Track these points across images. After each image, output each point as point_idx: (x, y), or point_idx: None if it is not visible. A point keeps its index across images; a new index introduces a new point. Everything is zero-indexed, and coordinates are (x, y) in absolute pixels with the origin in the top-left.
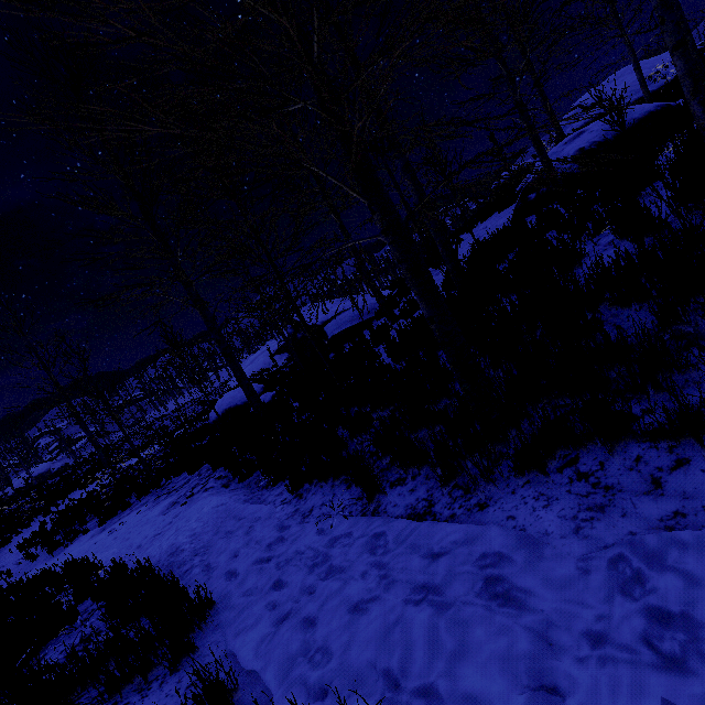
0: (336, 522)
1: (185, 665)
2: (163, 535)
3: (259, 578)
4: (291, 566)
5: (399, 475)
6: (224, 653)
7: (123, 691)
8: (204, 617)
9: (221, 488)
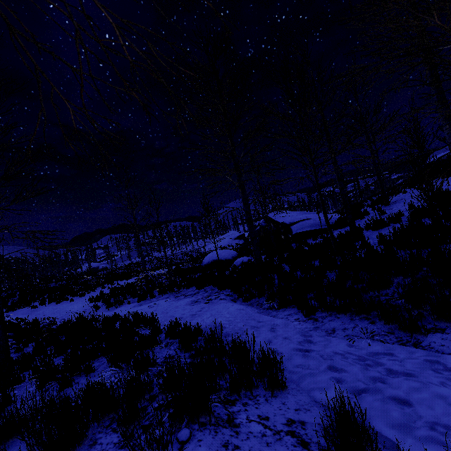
0: (371, 343)
1: (279, 395)
2: (201, 316)
3: (311, 360)
4: (344, 360)
5: (433, 325)
6: (310, 399)
7: (236, 394)
8: (278, 370)
9: (231, 301)
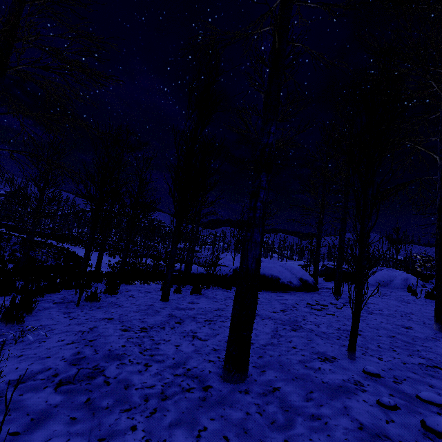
0: None
1: None
2: None
3: None
4: None
5: None
6: None
7: None
8: None
9: None
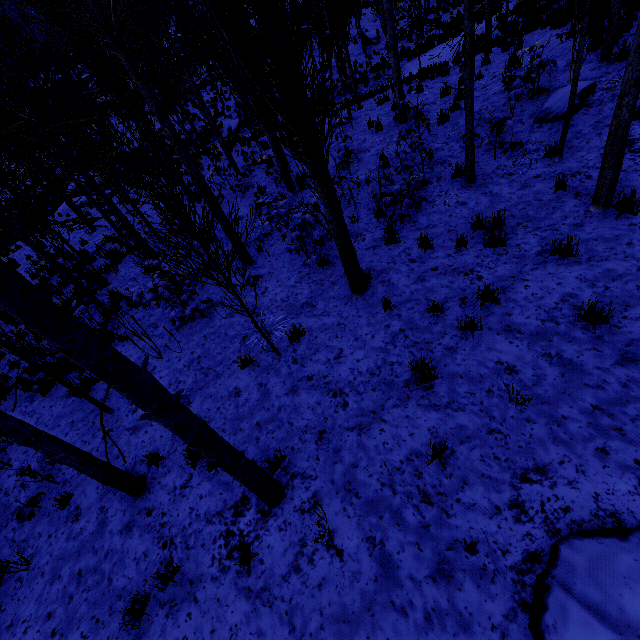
0: None
1: None
2: None
3: None
4: None
5: None
6: None
7: None
8: None
9: None
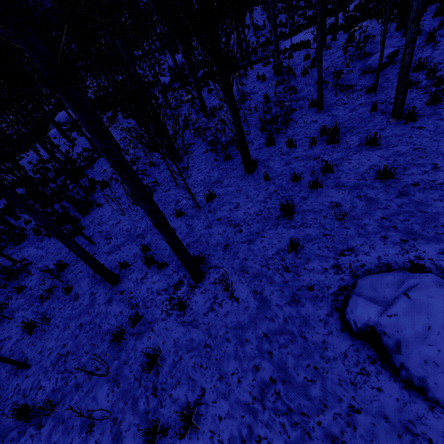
0: None
1: None
2: None
3: None
4: None
5: None
6: None
7: None
8: None
9: None
